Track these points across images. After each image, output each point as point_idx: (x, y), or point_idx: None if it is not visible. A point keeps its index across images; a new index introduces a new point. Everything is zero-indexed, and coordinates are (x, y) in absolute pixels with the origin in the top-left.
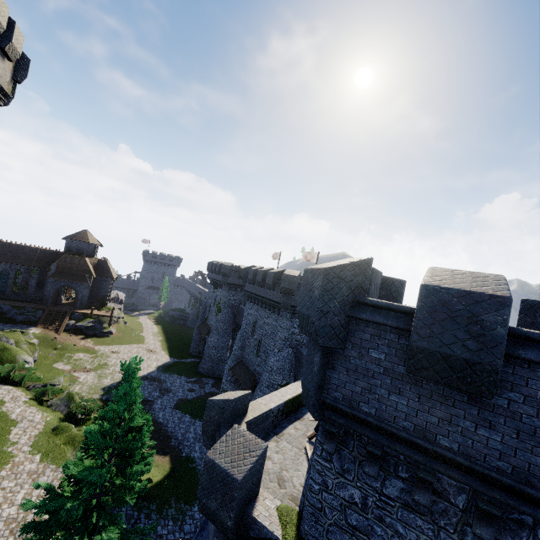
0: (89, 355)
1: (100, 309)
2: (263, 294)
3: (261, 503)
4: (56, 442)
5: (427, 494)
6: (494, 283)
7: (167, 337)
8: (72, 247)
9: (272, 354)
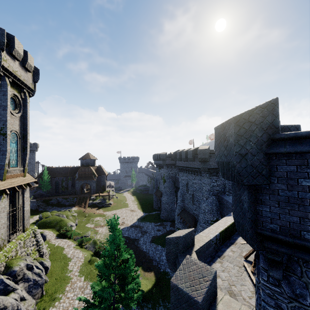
0: (102, 218)
1: (103, 192)
2: (188, 165)
3: None
4: (91, 269)
5: None
6: None
7: (139, 201)
8: (84, 163)
9: (203, 202)
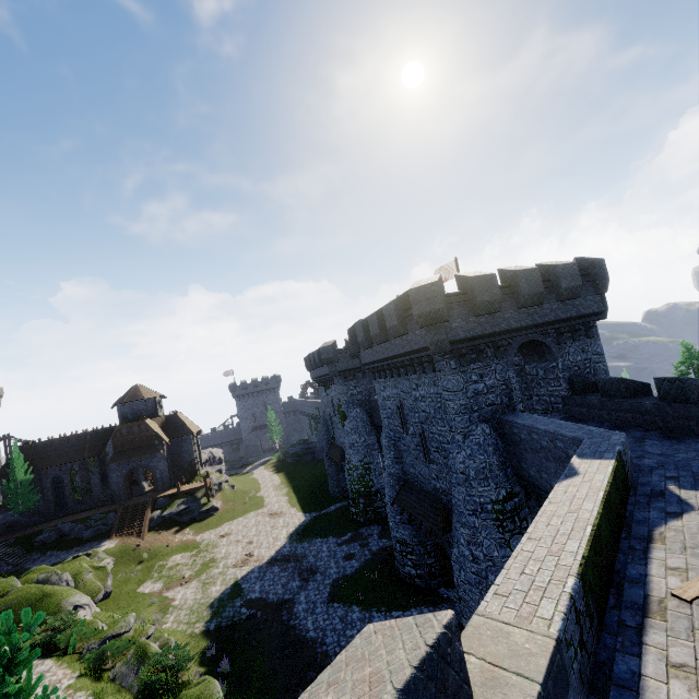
0: (189, 554)
1: (192, 481)
2: (392, 351)
3: None
4: None
5: None
6: None
7: (294, 485)
8: (127, 413)
9: (455, 448)
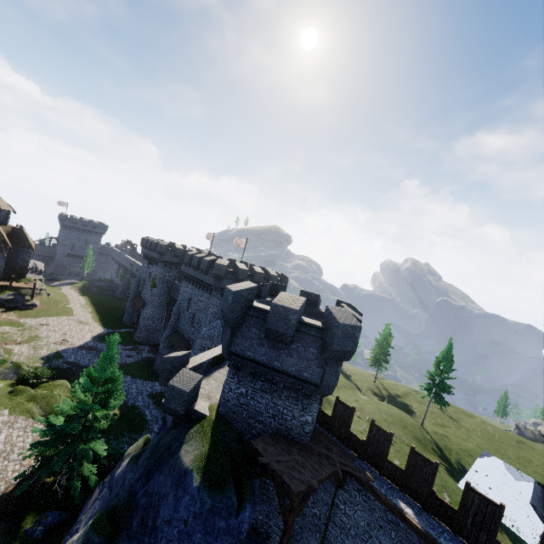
0: (16, 328)
1: (19, 280)
2: (198, 276)
3: (198, 404)
4: (19, 400)
5: (270, 384)
6: (298, 303)
7: (97, 308)
8: None
9: (205, 325)
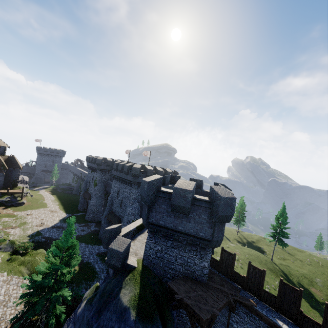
0: (12, 218)
1: (13, 188)
2: (122, 176)
3: (129, 259)
4: (13, 265)
5: (177, 242)
6: (191, 186)
7: (62, 202)
8: None
9: (129, 207)
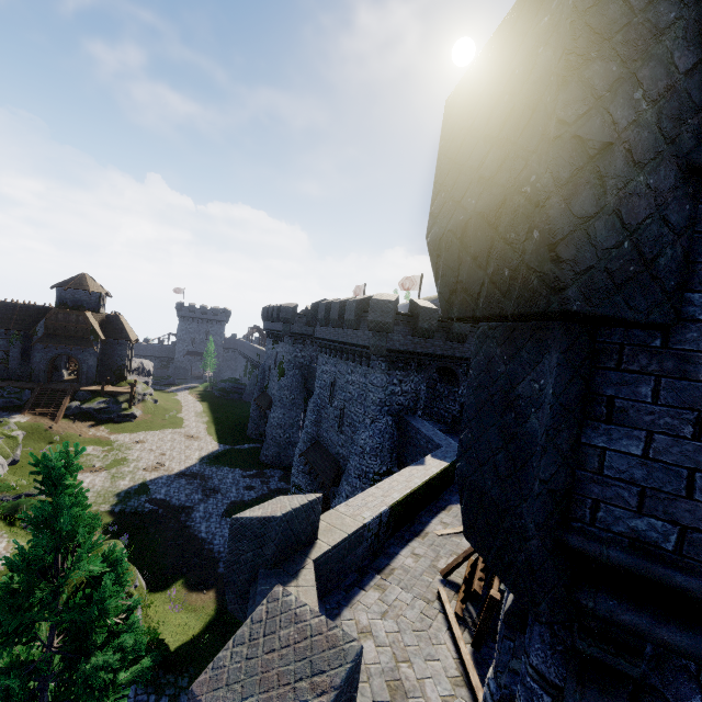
0: (101, 448)
1: (117, 384)
2: (342, 337)
3: None
4: None
5: None
6: None
7: (215, 416)
8: (67, 299)
9: (363, 428)
